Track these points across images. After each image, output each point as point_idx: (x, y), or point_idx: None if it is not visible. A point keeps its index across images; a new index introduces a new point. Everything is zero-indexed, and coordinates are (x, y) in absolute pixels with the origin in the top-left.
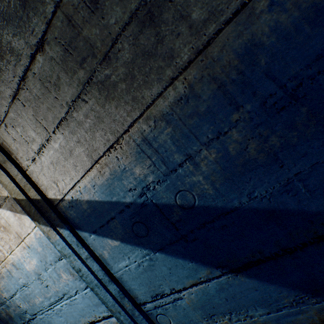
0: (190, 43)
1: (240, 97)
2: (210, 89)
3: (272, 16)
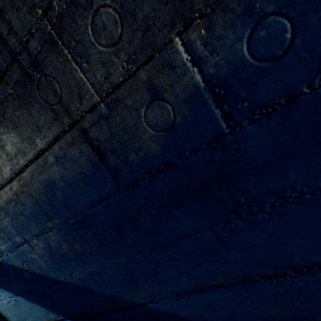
0: (9, 165)
1: (51, 213)
2: (31, 201)
3: (60, 169)
